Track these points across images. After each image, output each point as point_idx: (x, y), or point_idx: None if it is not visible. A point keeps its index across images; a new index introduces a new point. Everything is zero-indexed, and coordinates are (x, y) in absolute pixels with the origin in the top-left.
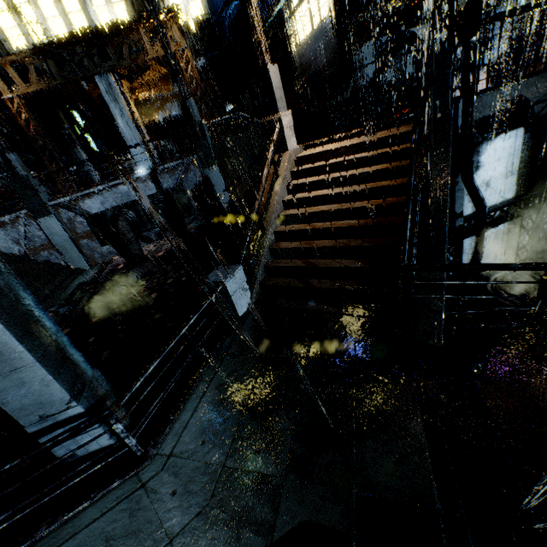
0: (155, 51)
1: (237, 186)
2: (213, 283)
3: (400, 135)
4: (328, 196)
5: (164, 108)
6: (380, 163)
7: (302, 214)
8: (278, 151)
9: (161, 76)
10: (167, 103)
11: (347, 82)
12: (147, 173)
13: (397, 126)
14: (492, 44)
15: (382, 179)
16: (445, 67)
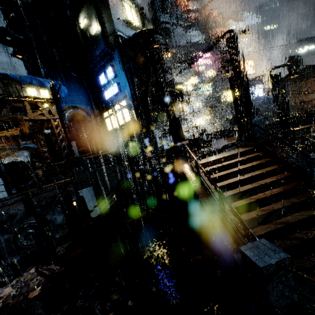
0: (33, 116)
1: (106, 201)
2: (274, 265)
3: (250, 150)
4: (243, 180)
5: (12, 155)
6: (251, 162)
7: (237, 193)
8: (185, 162)
9: (17, 135)
10: (15, 152)
11: (147, 145)
12: (21, 198)
13: (225, 151)
14: (203, 135)
15: (261, 168)
16: (263, 123)
